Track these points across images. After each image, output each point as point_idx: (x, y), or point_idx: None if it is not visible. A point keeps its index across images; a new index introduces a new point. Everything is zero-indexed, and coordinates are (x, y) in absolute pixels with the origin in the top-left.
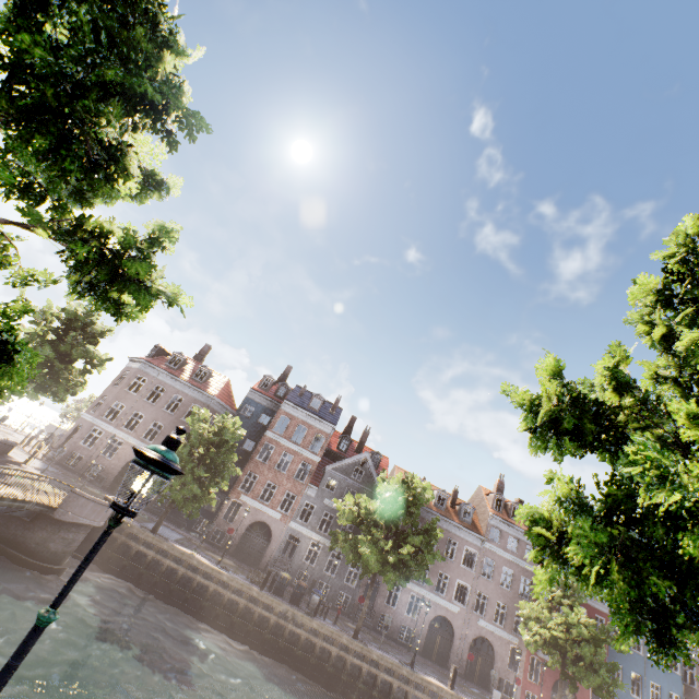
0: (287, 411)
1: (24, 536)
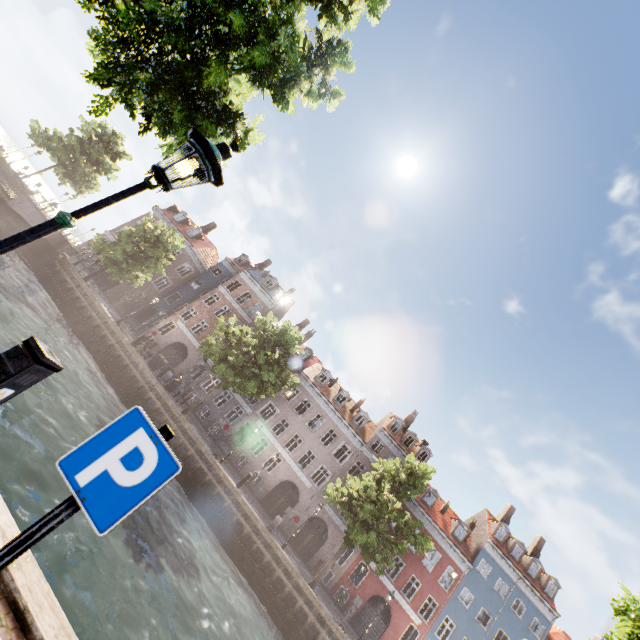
0: (243, 278)
1: None
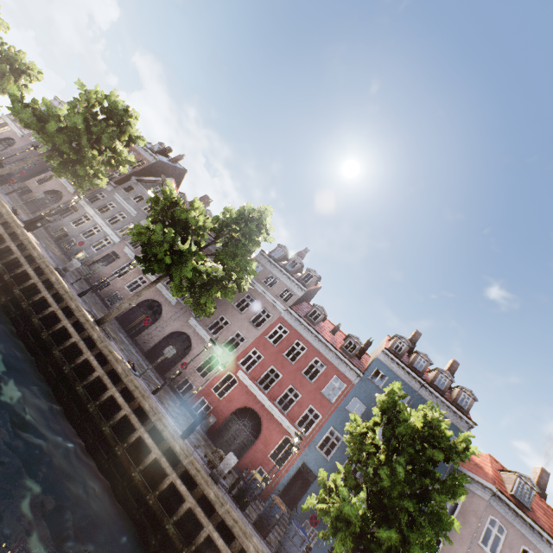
0: None
1: None
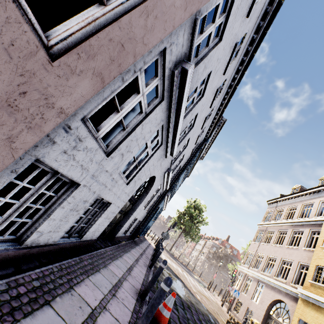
0: None
1: None
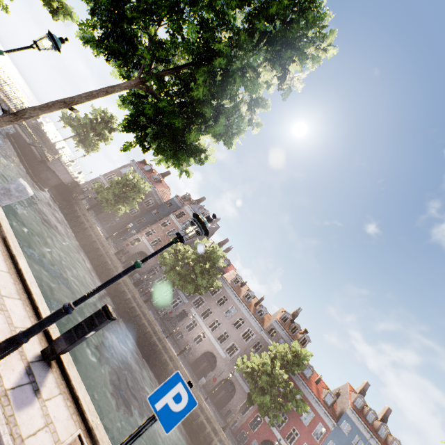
0: (186, 210)
1: (35, 166)
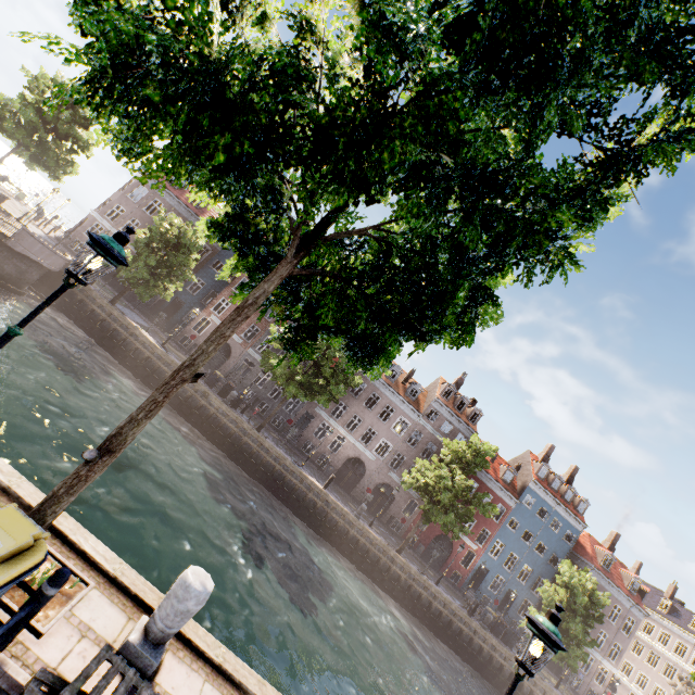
0: None
1: None
